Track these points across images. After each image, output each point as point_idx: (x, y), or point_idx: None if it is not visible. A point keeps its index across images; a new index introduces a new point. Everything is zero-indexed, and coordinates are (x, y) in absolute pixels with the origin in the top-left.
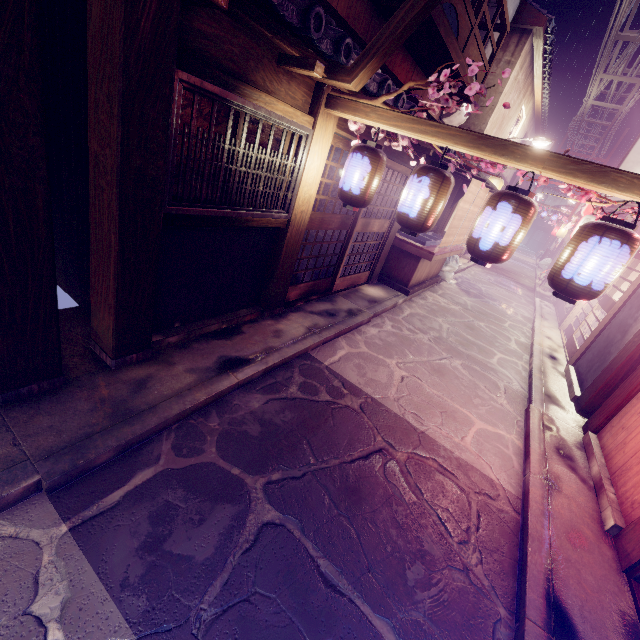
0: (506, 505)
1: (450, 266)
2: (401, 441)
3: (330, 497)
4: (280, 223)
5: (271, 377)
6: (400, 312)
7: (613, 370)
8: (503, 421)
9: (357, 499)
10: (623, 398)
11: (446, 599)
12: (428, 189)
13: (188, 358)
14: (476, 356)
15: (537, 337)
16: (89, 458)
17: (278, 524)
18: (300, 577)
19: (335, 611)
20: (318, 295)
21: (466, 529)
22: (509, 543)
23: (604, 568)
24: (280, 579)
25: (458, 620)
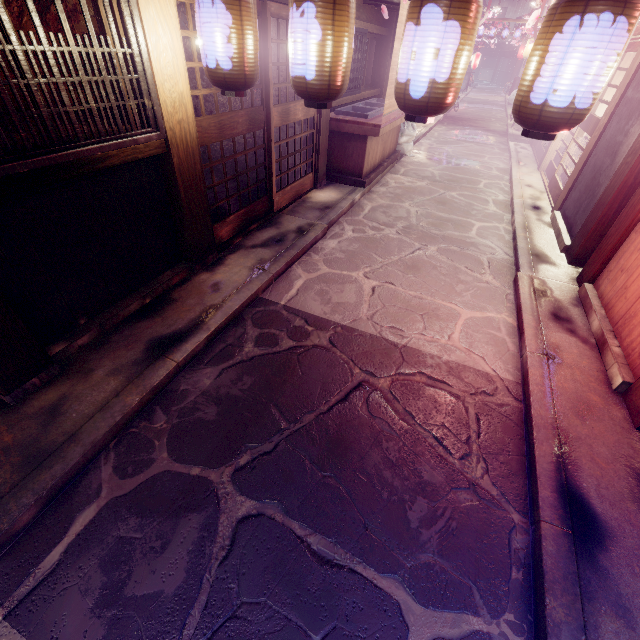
0: (506, 397)
1: (407, 135)
2: (382, 365)
3: (311, 460)
4: (155, 148)
5: (220, 342)
6: (360, 210)
7: (605, 205)
8: (491, 301)
9: (342, 451)
10: (620, 236)
11: (455, 527)
12: (317, 23)
13: (109, 357)
14: (452, 235)
15: (516, 189)
16: (1, 530)
17: (255, 515)
18: (290, 566)
19: (335, 589)
20: (258, 222)
21: (466, 440)
22: (514, 438)
23: (616, 433)
24: (268, 577)
25: (470, 545)
